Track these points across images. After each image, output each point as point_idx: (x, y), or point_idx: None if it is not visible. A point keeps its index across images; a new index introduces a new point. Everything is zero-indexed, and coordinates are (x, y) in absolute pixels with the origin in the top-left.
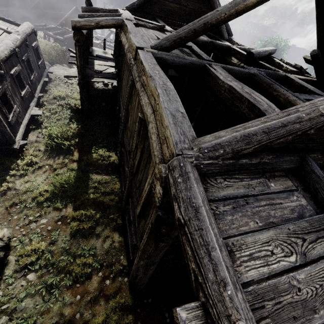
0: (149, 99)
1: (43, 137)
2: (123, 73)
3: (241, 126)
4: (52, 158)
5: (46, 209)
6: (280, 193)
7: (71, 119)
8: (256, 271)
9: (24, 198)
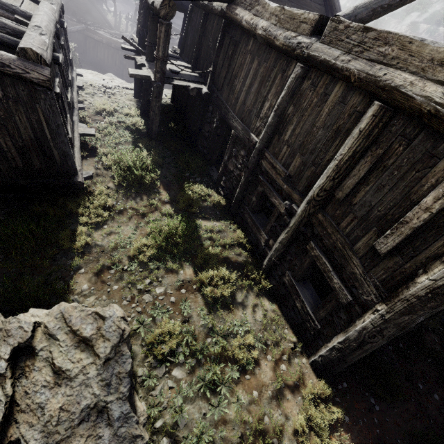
0: (420, 74)
1: (105, 168)
2: (238, 69)
3: None
4: (132, 199)
5: (157, 272)
6: None
7: (135, 143)
8: None
9: (116, 258)
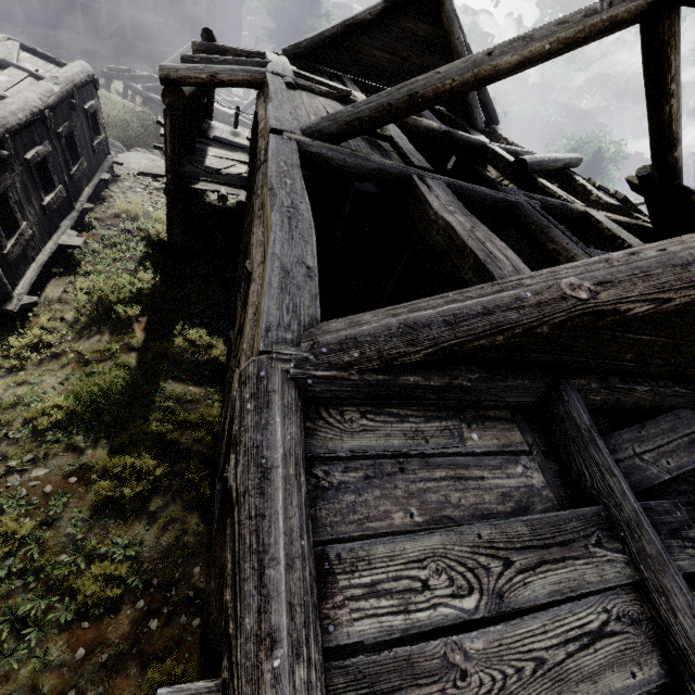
0: (264, 234)
1: (77, 293)
2: (255, 177)
3: (406, 306)
4: (87, 339)
5: (51, 446)
6: (487, 455)
7: (143, 261)
8: (375, 623)
9: (6, 418)
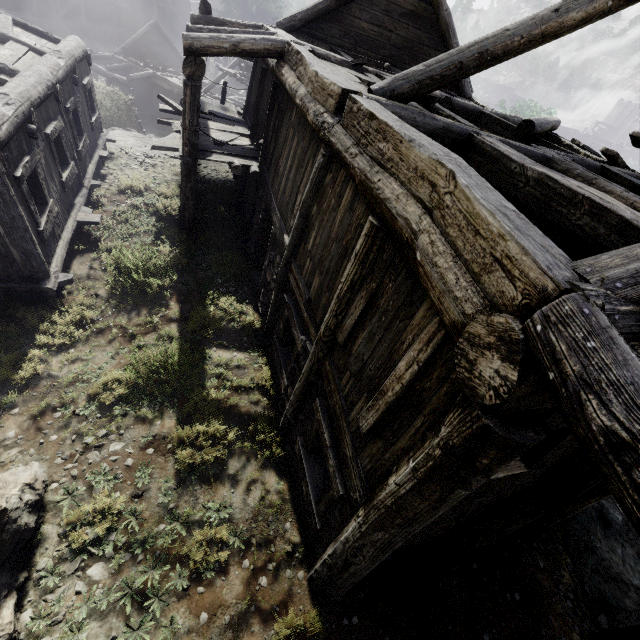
0: (407, 186)
1: (103, 269)
2: (282, 145)
3: None
4: (126, 313)
5: (121, 420)
6: None
7: (158, 235)
8: None
9: (70, 396)
